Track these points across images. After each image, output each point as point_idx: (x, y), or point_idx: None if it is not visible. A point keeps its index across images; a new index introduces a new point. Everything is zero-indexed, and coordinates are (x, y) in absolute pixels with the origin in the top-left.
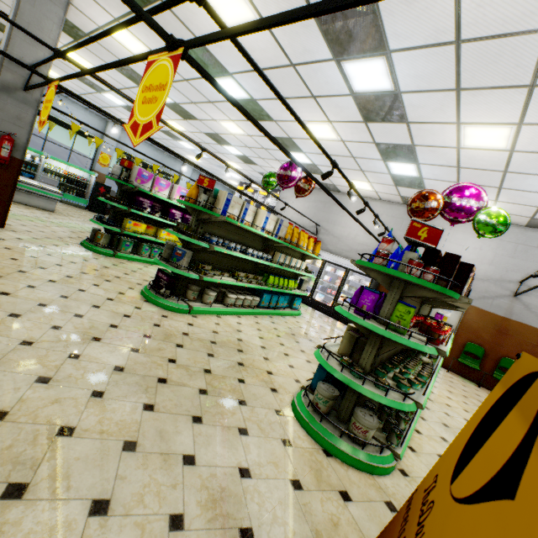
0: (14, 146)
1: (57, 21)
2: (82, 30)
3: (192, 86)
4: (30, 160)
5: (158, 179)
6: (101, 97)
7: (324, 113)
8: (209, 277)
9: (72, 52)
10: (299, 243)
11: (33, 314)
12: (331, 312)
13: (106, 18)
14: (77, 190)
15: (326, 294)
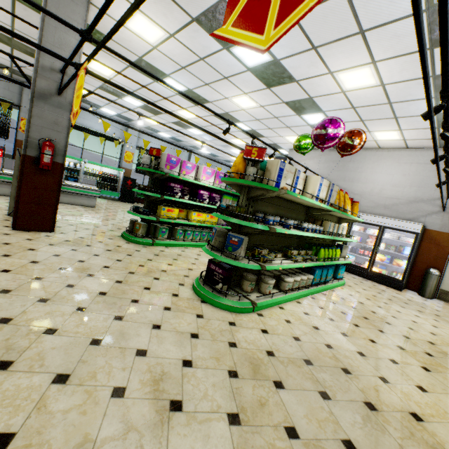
0: (55, 151)
1: (80, 21)
2: (103, 33)
3: (208, 64)
4: (73, 167)
5: (184, 162)
6: (122, 103)
7: (368, 53)
8: (270, 265)
9: (96, 62)
10: (345, 207)
11: (85, 368)
12: (368, 274)
13: (124, 9)
14: (110, 186)
15: (358, 255)
